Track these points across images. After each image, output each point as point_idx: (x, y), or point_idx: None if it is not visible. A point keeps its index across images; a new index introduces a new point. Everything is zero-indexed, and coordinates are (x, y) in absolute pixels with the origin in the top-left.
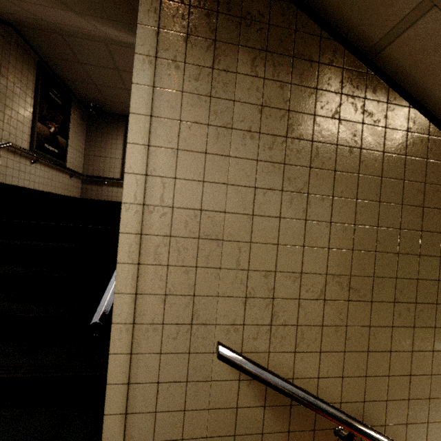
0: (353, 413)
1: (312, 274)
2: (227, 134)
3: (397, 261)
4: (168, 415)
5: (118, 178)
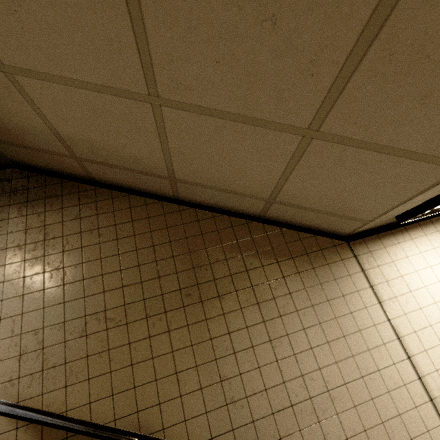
0: (129, 426)
1: (73, 320)
2: (3, 252)
3: (141, 287)
4: None
5: None
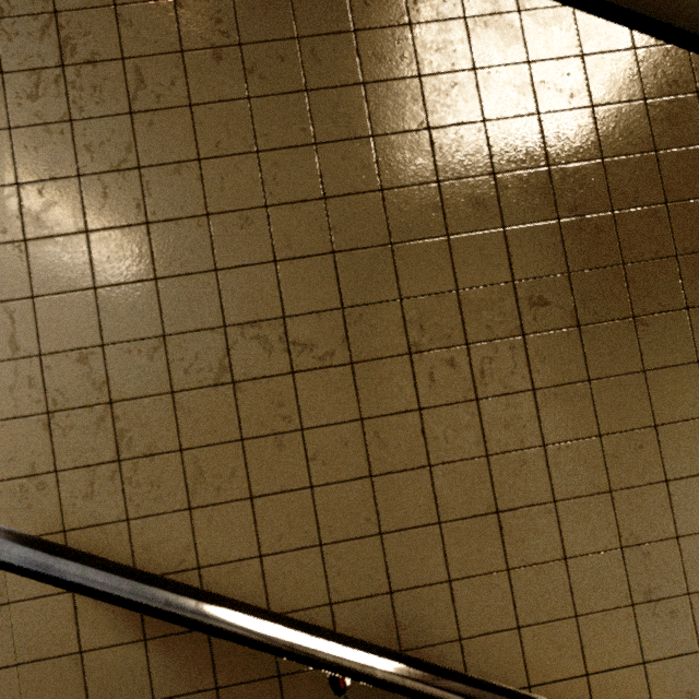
0: (370, 622)
1: (190, 333)
2: None
3: (393, 261)
4: None
5: None
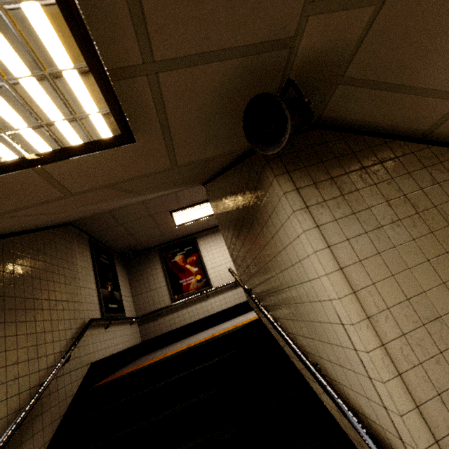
0: None
1: None
2: (381, 232)
3: None
4: None
5: (169, 304)
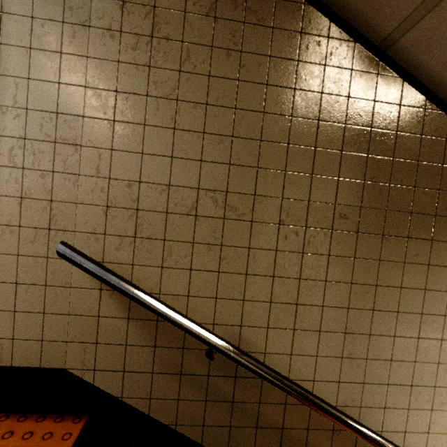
0: (228, 336)
1: (182, 187)
2: (85, 32)
3: (283, 179)
4: (27, 315)
5: None
